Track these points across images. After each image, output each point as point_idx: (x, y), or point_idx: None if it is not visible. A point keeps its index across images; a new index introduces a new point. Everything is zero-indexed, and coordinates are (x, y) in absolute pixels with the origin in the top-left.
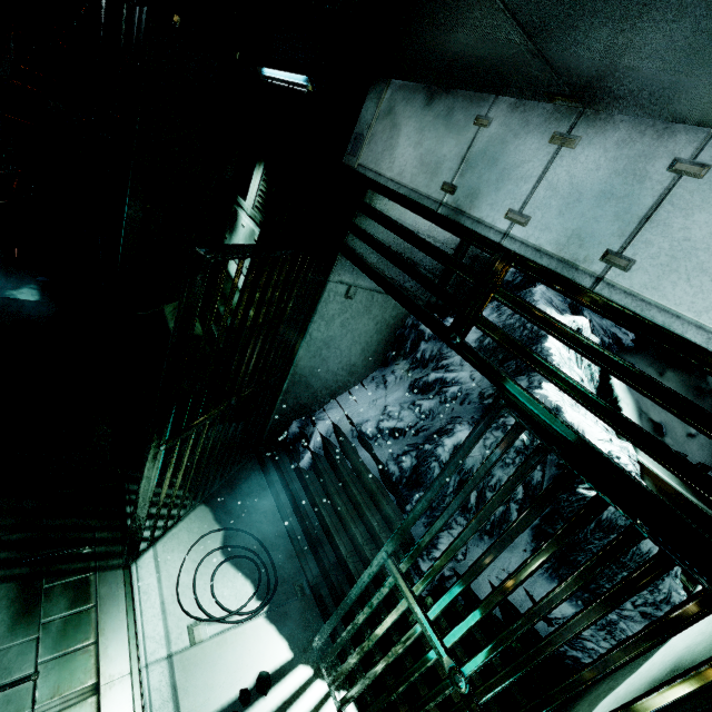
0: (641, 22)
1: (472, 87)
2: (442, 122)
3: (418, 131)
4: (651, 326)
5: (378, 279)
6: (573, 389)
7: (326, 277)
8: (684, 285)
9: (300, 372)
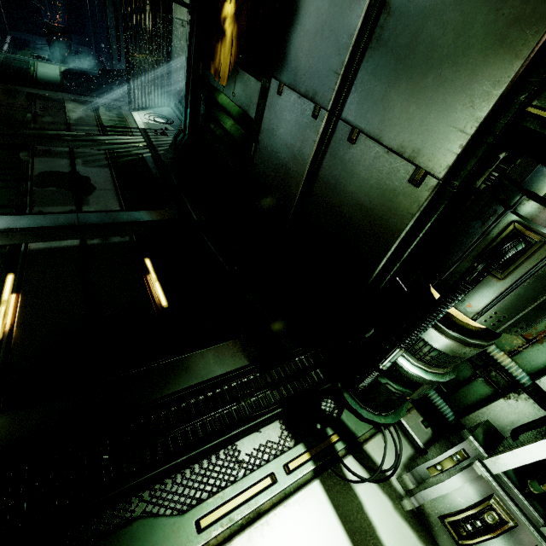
0: None
1: None
2: None
3: None
4: None
5: None
6: None
7: (172, 16)
8: None
9: (176, 64)
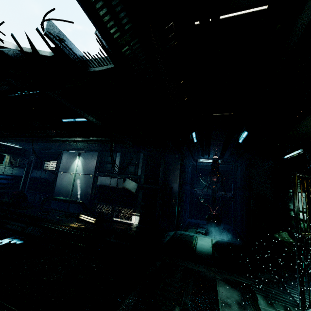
0: None
1: None
2: None
3: None
4: None
5: None
6: None
7: None
8: None
9: None
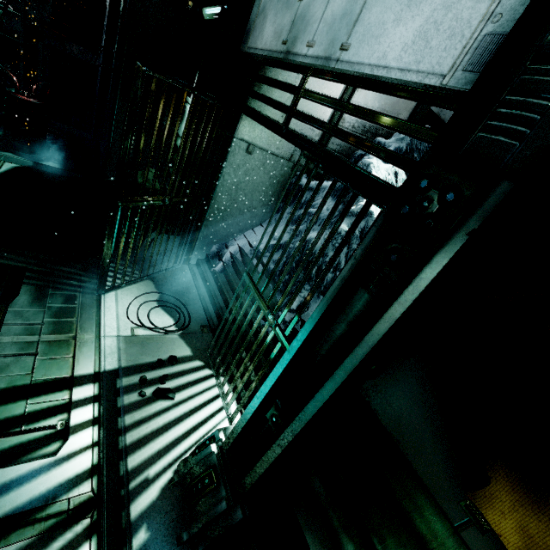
0: None
1: None
2: (285, 6)
3: (275, 15)
4: (359, 79)
5: (253, 114)
6: (328, 129)
7: (232, 134)
8: (366, 47)
9: (217, 205)
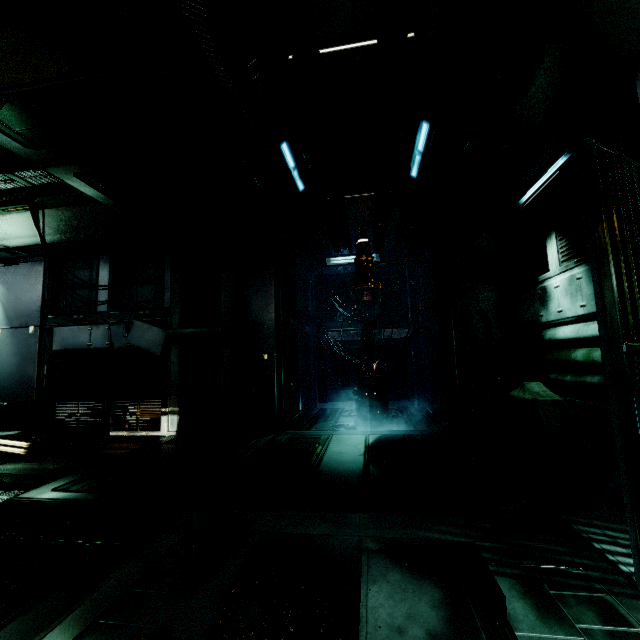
0: None
1: None
2: None
3: None
4: None
5: None
6: None
7: None
8: None
9: None
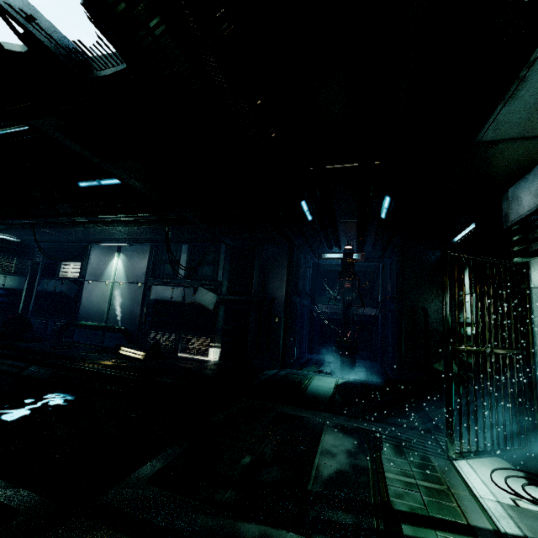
0: (536, 116)
1: (535, 163)
2: (534, 180)
3: (527, 190)
4: None
5: None
6: None
7: (527, 285)
8: None
9: None
